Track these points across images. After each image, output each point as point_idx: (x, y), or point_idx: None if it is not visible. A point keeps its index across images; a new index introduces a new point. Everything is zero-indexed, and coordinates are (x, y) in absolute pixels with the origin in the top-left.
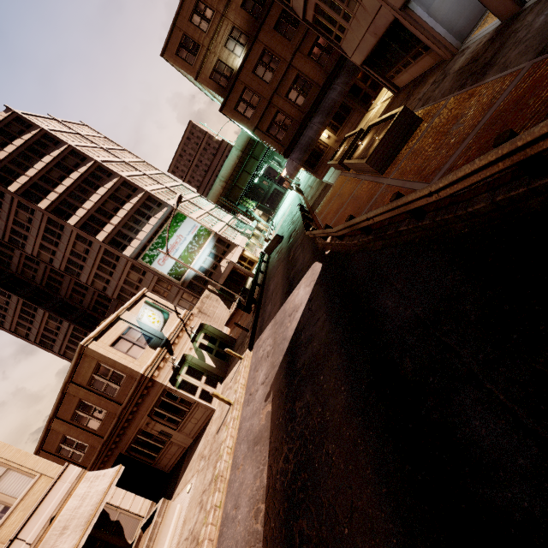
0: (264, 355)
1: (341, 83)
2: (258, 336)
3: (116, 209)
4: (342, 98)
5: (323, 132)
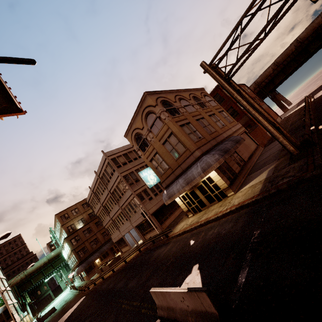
0: None
1: (108, 245)
2: None
3: None
4: (107, 249)
5: (97, 259)
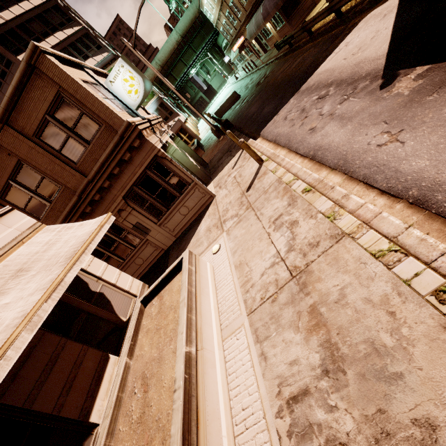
0: (308, 106)
1: None
2: (263, 125)
3: (44, 33)
4: None
5: None
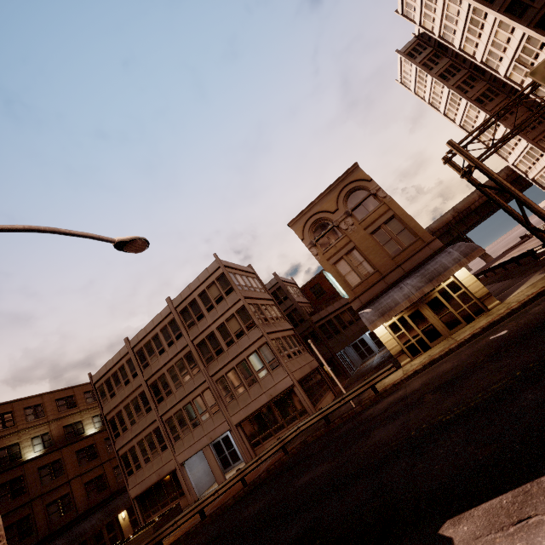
0: None
1: (98, 517)
2: None
3: None
4: (93, 531)
5: None
